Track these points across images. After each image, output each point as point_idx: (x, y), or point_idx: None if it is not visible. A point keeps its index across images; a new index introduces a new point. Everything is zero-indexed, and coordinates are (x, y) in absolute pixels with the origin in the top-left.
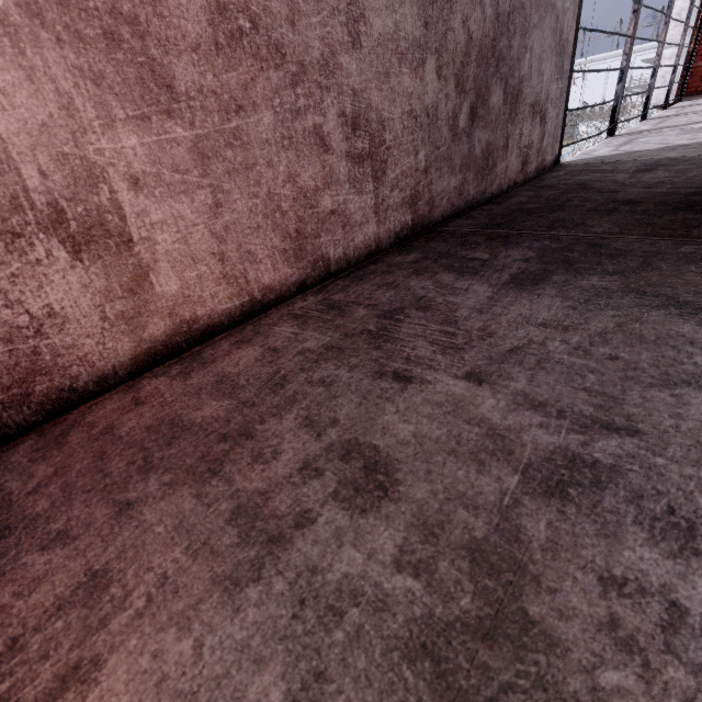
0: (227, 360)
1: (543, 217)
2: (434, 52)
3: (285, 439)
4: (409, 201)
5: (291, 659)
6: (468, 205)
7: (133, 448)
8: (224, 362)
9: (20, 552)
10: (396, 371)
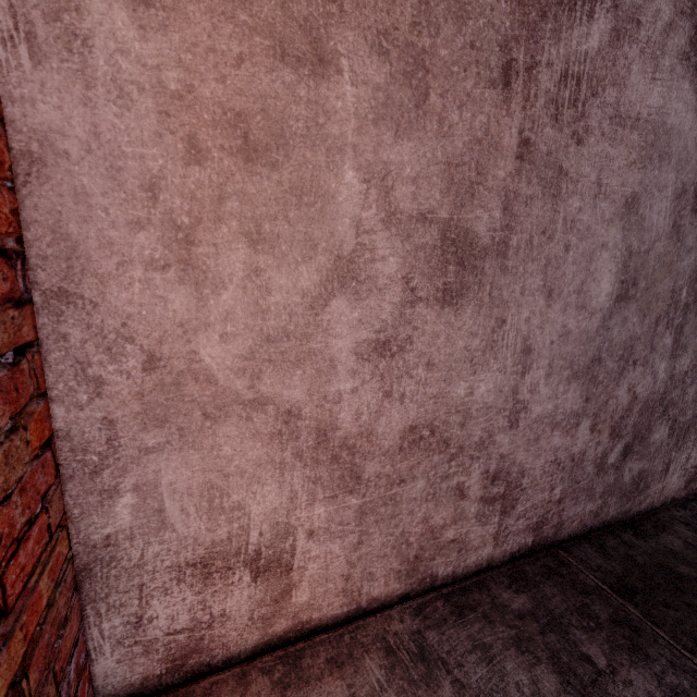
0: (318, 689)
1: (694, 611)
2: (591, 414)
3: None
4: (534, 526)
5: None
6: (605, 524)
7: None
8: (315, 691)
9: None
10: None
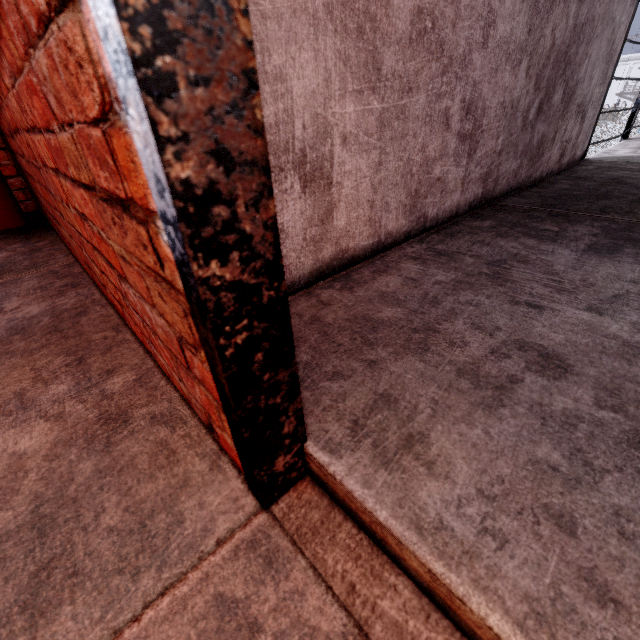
0: (377, 282)
1: (592, 203)
2: (529, 54)
3: (466, 335)
4: (484, 177)
5: (554, 442)
6: (518, 186)
7: (346, 330)
8: (375, 284)
9: (314, 380)
10: (527, 301)
